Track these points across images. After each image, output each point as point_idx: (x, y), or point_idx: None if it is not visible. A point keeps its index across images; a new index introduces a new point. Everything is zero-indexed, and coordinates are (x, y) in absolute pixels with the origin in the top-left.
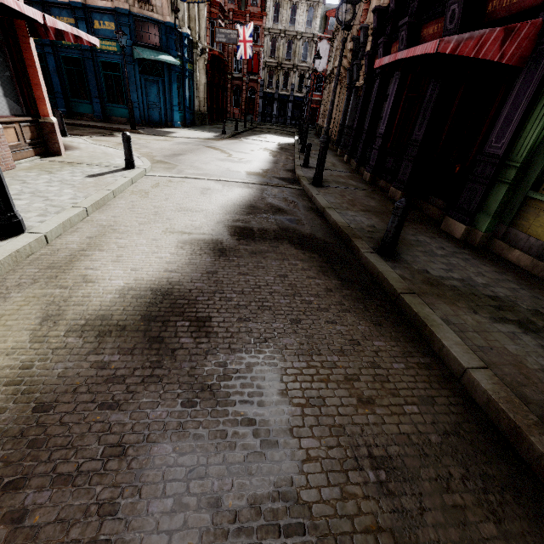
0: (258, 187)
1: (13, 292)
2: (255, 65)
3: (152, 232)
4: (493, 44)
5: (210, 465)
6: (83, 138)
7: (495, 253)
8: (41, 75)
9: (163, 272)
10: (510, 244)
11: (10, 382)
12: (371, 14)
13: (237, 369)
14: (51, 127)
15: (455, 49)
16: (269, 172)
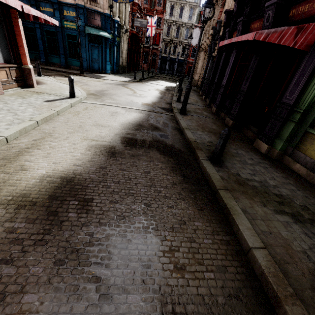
0: (147, 113)
1: None
2: (157, 40)
3: (74, 138)
4: (289, 36)
5: (59, 313)
6: (51, 77)
7: (285, 164)
8: (24, 40)
9: (72, 166)
10: (294, 159)
11: None
12: (224, 14)
13: (99, 238)
14: (28, 70)
15: (265, 38)
16: (156, 103)
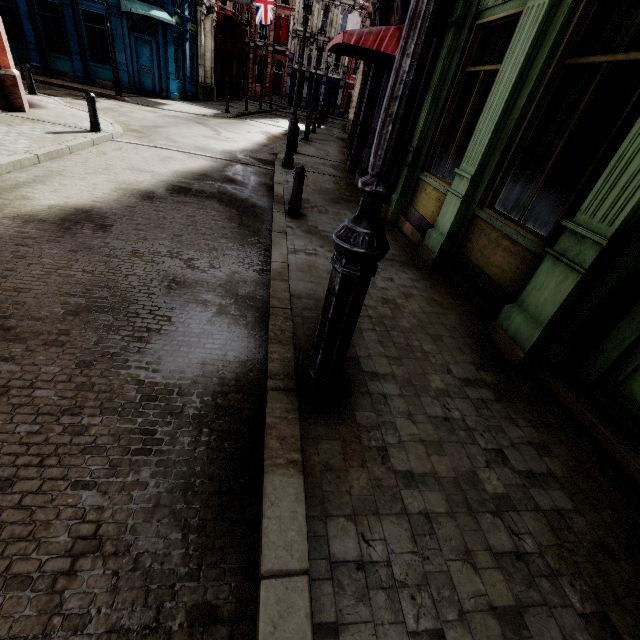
0: (226, 163)
1: None
2: (283, 32)
3: (95, 180)
4: (391, 40)
5: (73, 268)
6: (55, 98)
7: (399, 227)
8: (1, 23)
9: (90, 202)
10: (408, 219)
11: None
12: None
13: (115, 246)
14: (13, 80)
15: (358, 42)
16: (249, 152)
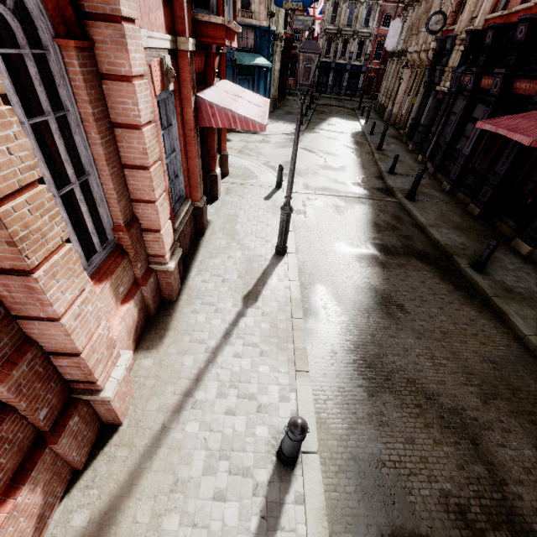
0: (368, 202)
1: (312, 288)
2: None
3: (336, 249)
4: None
5: (437, 356)
6: None
7: None
8: None
9: (364, 278)
10: None
11: (353, 326)
12: (461, 23)
13: (428, 328)
14: (226, 157)
15: None
16: (365, 181)
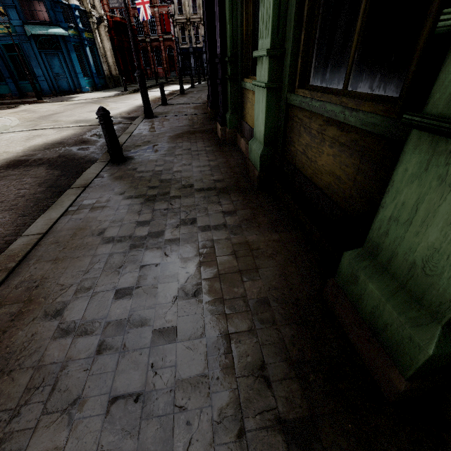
0: (92, 127)
1: None
2: (167, 24)
3: None
4: None
5: None
6: None
7: (238, 146)
8: None
9: None
10: (243, 135)
11: None
12: None
13: None
14: None
15: None
16: (124, 114)
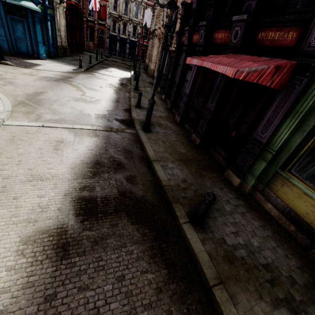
0: (104, 134)
1: None
2: (103, 13)
3: None
4: (268, 75)
5: None
6: None
7: (256, 201)
8: None
9: None
10: (265, 197)
11: None
12: (180, 3)
13: None
14: None
15: (245, 77)
16: (112, 113)
